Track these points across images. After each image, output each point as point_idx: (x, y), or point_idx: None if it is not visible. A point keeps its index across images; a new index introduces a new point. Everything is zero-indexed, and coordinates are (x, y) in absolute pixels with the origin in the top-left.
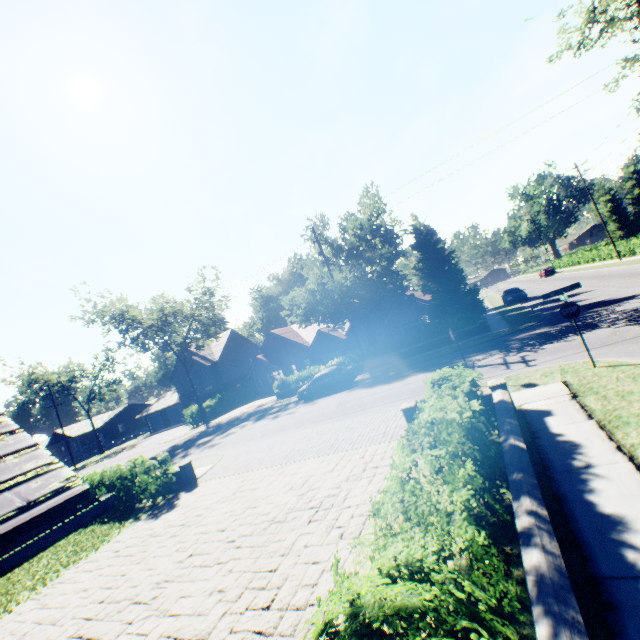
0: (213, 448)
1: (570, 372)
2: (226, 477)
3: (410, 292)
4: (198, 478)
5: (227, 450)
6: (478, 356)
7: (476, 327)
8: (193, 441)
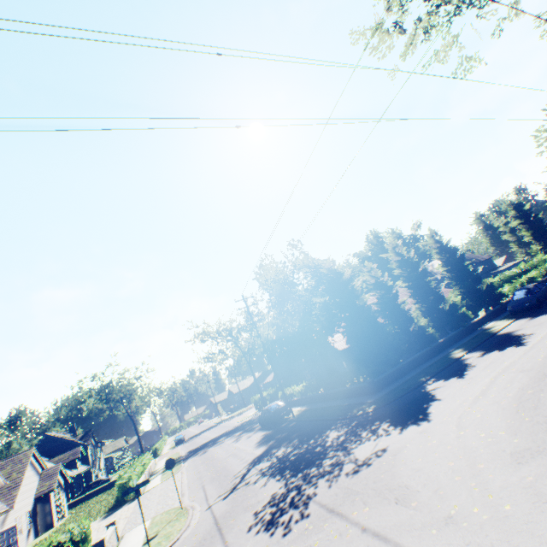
0: (197, 457)
1: (154, 545)
2: (134, 503)
3: (404, 297)
4: (144, 493)
5: (184, 468)
6: (282, 449)
7: (366, 386)
8: (223, 435)
